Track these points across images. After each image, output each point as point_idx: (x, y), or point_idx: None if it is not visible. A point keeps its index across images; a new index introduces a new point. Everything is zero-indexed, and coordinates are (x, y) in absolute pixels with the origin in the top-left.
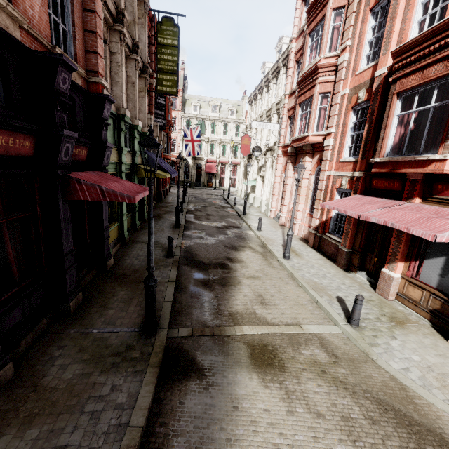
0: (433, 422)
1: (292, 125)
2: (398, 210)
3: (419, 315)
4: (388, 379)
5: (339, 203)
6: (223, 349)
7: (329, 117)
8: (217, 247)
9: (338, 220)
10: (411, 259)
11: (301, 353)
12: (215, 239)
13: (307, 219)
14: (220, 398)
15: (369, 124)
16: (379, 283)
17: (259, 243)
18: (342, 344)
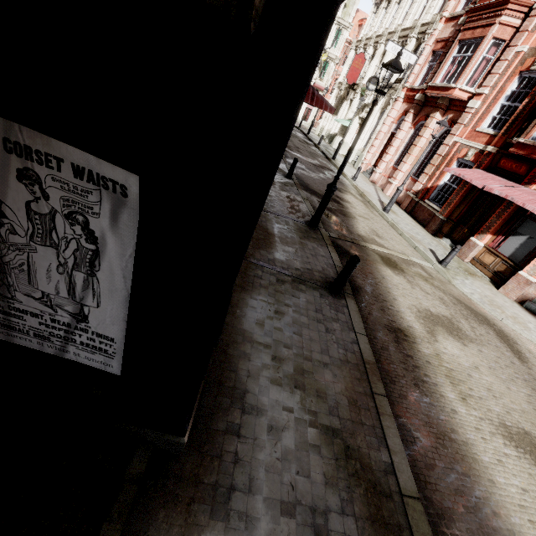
0: (483, 313)
1: (435, 66)
2: (517, 190)
3: (484, 274)
4: (461, 294)
5: (463, 172)
6: (364, 252)
7: (488, 73)
8: (323, 183)
9: (444, 190)
10: (500, 234)
11: (411, 269)
12: (317, 175)
13: (407, 182)
14: (373, 272)
15: (530, 99)
16: (462, 248)
17: (357, 192)
18: (435, 273)
